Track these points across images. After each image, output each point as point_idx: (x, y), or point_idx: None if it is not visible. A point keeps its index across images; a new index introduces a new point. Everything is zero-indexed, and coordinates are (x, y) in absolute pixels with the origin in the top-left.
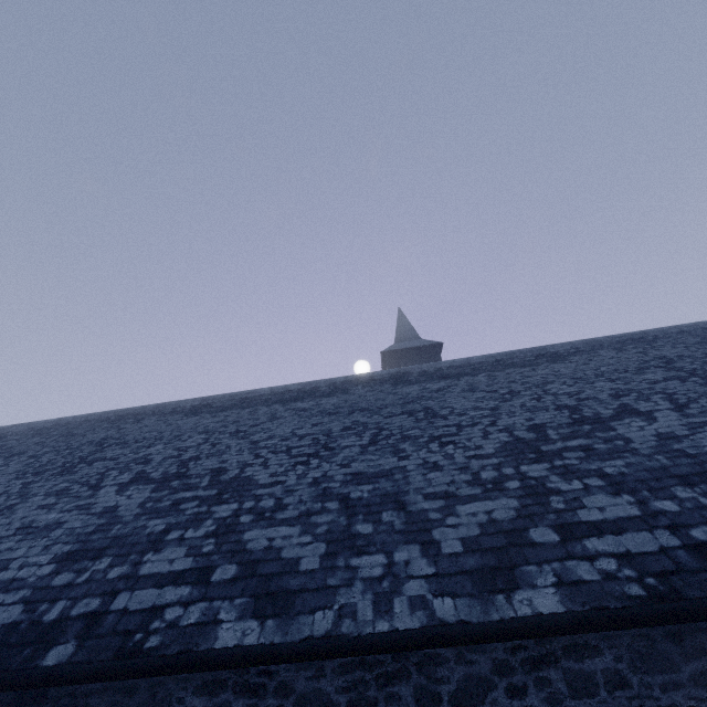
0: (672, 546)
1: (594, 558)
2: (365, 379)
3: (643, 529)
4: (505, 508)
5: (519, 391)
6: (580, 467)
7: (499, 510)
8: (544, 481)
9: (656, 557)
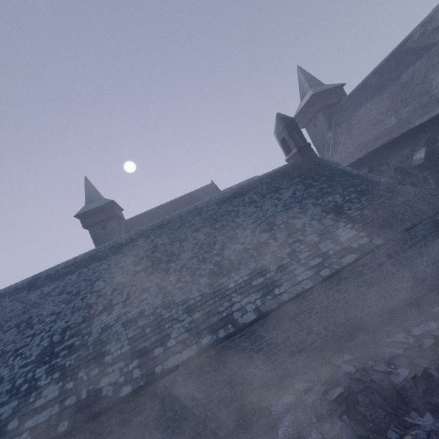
0: (54, 413)
1: (23, 433)
2: (11, 290)
3: (52, 406)
4: (10, 409)
5: (81, 291)
6: (59, 364)
7: (6, 412)
8: (38, 380)
9: (44, 423)
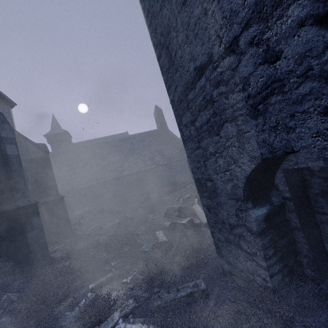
0: None
1: None
2: None
3: None
4: None
5: None
6: None
7: None
8: None
9: None
